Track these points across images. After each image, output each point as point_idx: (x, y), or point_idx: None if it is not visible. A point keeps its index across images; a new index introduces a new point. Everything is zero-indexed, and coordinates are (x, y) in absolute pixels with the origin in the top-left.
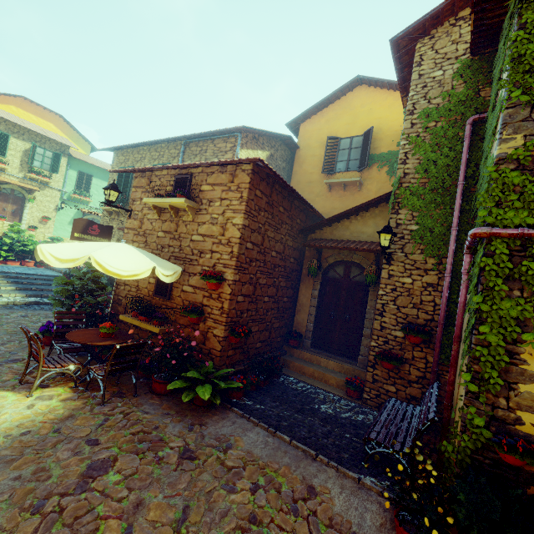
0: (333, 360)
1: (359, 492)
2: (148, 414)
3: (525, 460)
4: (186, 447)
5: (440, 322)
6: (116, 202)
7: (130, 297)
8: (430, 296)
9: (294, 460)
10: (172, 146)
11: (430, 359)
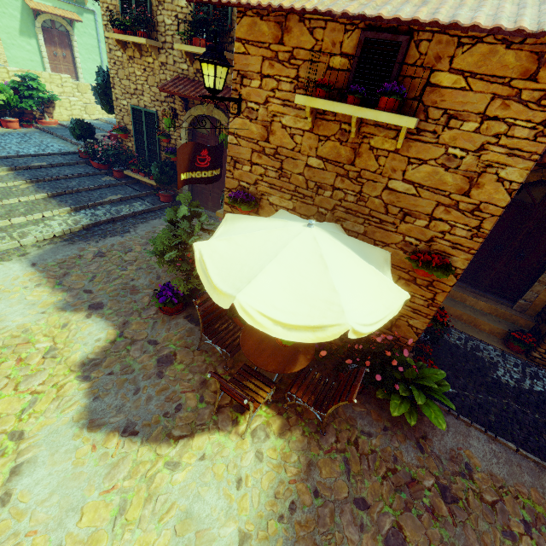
0: (482, 299)
1: None
2: (372, 437)
3: None
4: (439, 483)
5: None
6: (132, 23)
7: None
8: None
9: (534, 476)
10: None
11: None
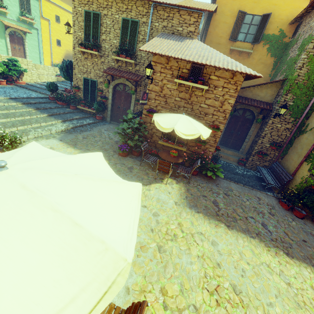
0: (229, 150)
1: (268, 197)
2: (203, 184)
3: None
4: (224, 192)
5: (286, 143)
6: (90, 45)
7: (162, 132)
8: (286, 133)
9: (248, 191)
10: (139, 3)
11: (276, 154)
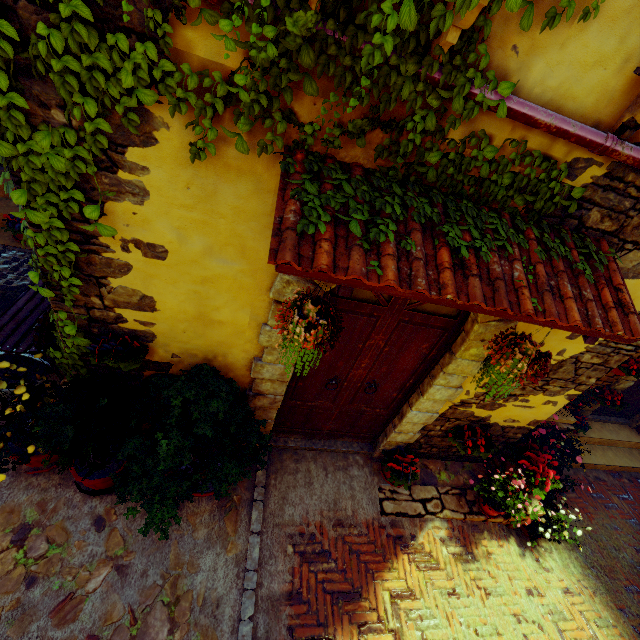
0: None
1: None
2: None
3: (120, 364)
4: None
5: None
6: None
7: None
8: None
9: None
10: None
11: None
